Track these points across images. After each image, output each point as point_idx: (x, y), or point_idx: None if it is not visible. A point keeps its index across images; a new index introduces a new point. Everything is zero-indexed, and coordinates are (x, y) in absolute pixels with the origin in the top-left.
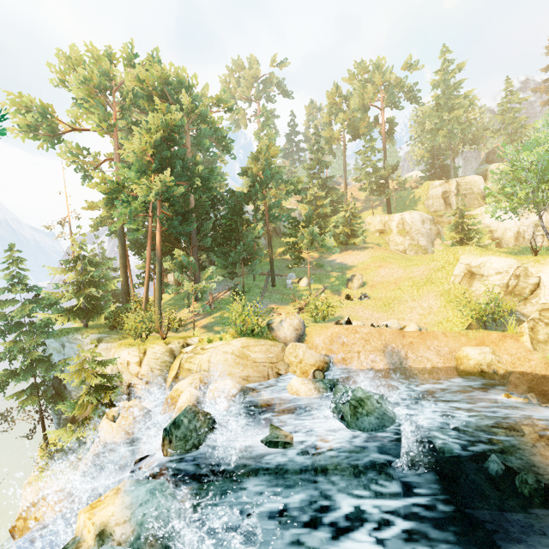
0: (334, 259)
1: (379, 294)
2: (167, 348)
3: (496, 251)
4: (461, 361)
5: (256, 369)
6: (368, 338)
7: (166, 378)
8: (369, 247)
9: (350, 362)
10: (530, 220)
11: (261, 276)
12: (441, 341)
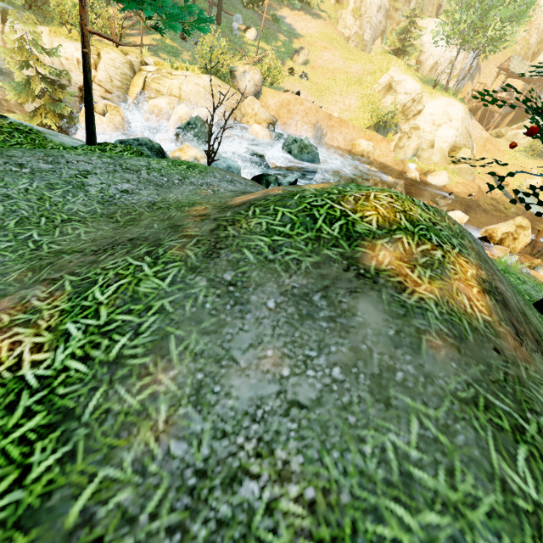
0: (284, 16)
1: (317, 79)
2: (127, 60)
3: (415, 74)
4: (355, 147)
5: (221, 110)
6: (308, 112)
7: (128, 93)
8: (322, 17)
9: (289, 127)
10: (451, 55)
11: (202, 2)
12: (350, 131)
